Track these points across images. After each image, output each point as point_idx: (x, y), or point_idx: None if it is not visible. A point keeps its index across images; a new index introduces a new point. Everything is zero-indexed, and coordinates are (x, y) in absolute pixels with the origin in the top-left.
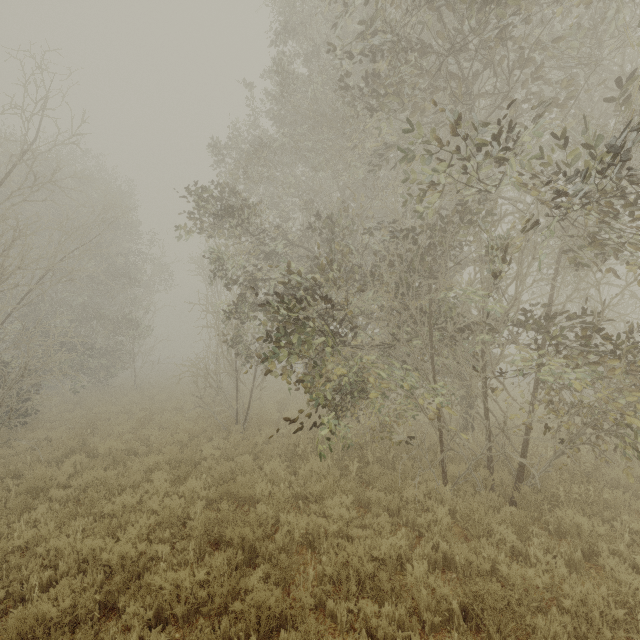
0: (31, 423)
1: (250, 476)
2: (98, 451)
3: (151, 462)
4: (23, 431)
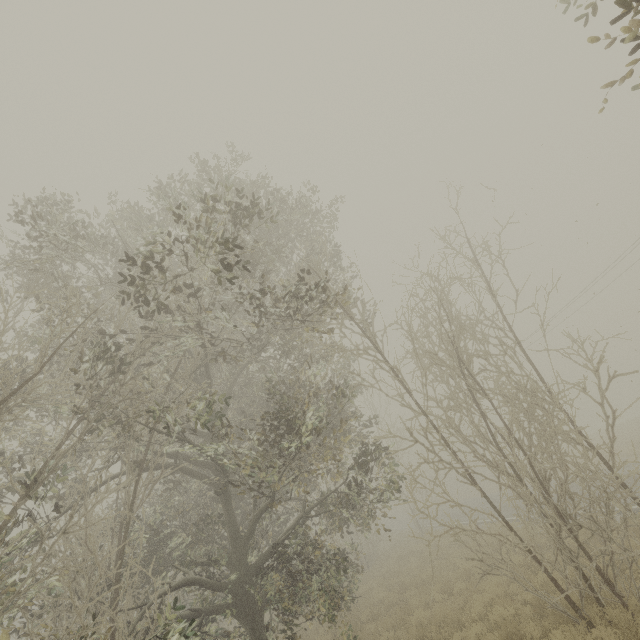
0: None
1: None
2: None
3: None
4: None
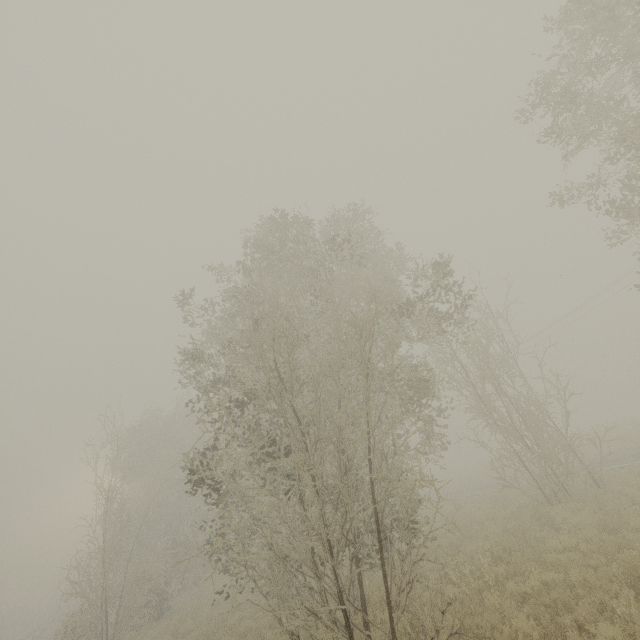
0: (164, 616)
1: (227, 634)
2: (178, 631)
3: (195, 634)
4: (155, 623)
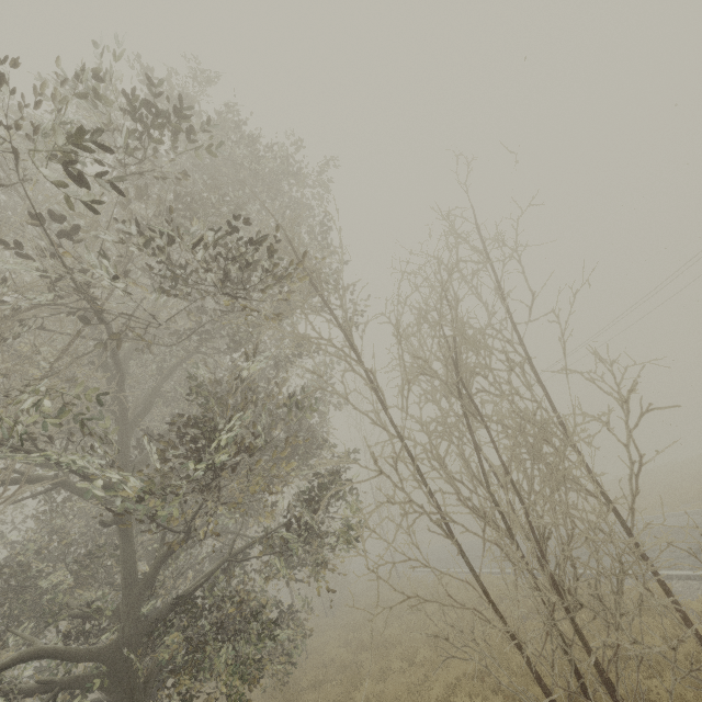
0: None
1: None
2: None
3: None
4: None
